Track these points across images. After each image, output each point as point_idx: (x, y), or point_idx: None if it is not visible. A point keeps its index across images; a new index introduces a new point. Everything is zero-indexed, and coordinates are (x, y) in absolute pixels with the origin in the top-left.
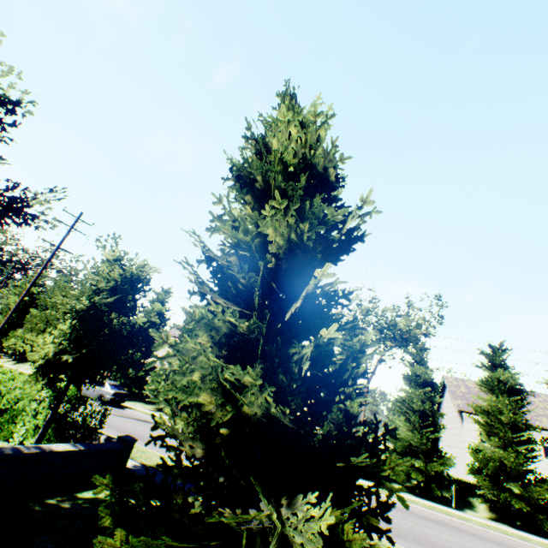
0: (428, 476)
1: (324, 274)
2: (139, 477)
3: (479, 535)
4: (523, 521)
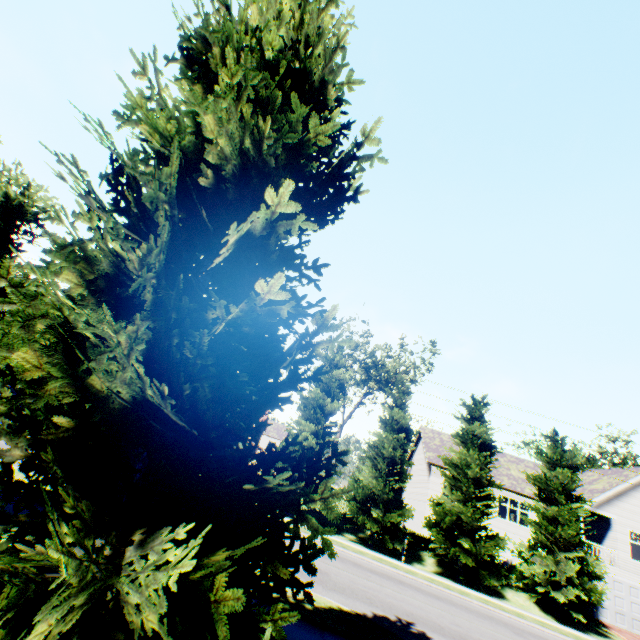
0: (384, 527)
1: (281, 203)
2: None
3: (422, 589)
4: (466, 575)
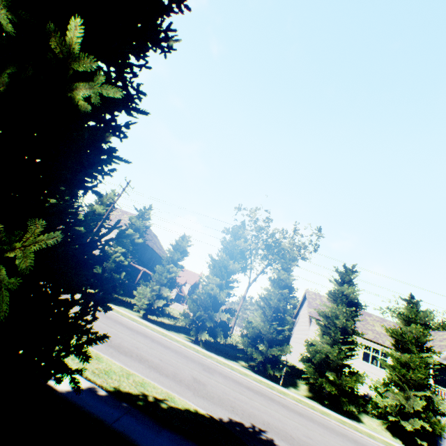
0: (267, 358)
1: None
2: None
3: (288, 407)
4: (331, 401)
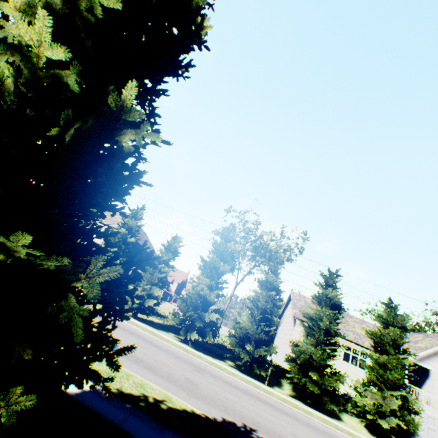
0: (254, 358)
1: None
2: None
3: (275, 406)
4: (313, 400)
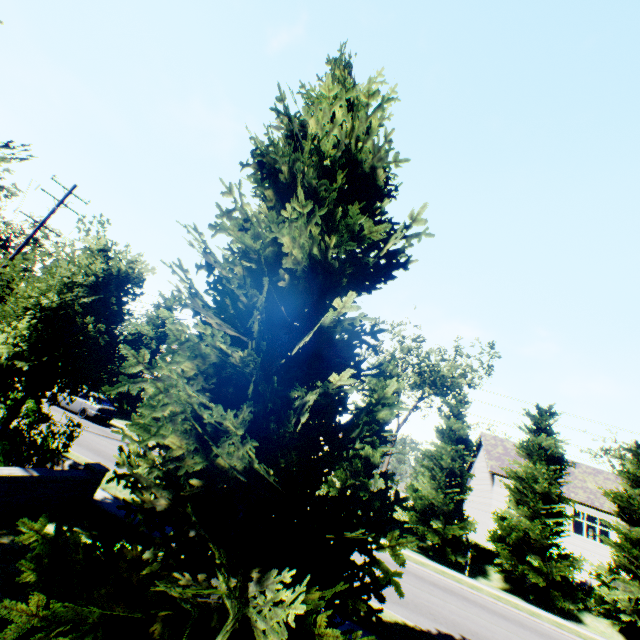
0: (445, 539)
1: (346, 305)
2: (106, 512)
3: (488, 607)
4: (537, 595)
